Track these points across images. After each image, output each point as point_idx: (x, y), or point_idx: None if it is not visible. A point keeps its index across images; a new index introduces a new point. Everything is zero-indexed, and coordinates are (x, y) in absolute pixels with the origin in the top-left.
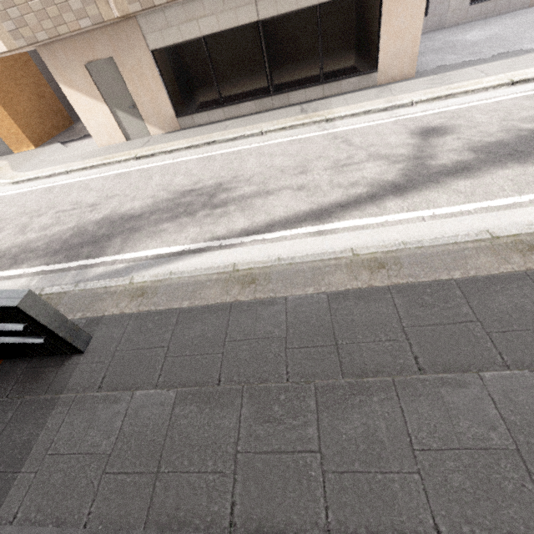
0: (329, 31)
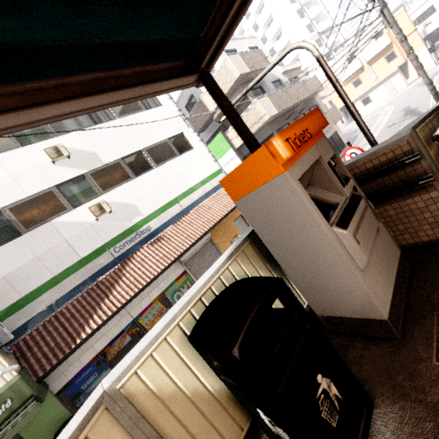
0: (334, 141)
